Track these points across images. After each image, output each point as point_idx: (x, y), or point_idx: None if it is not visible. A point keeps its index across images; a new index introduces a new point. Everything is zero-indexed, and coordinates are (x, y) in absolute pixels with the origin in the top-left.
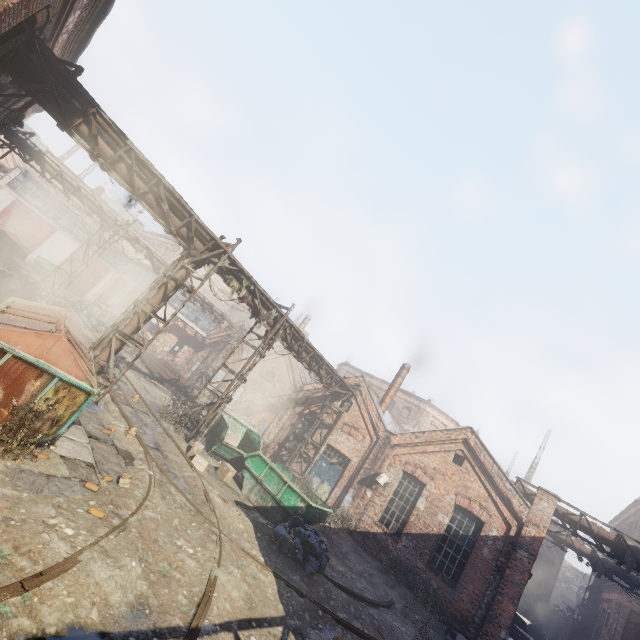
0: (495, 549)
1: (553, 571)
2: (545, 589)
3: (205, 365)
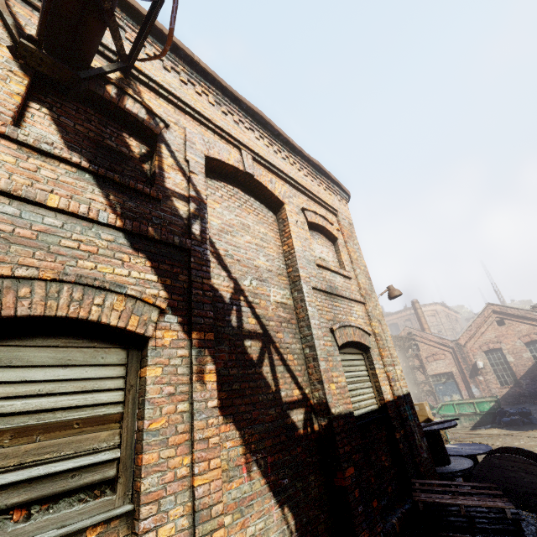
0: None
1: None
2: None
3: None
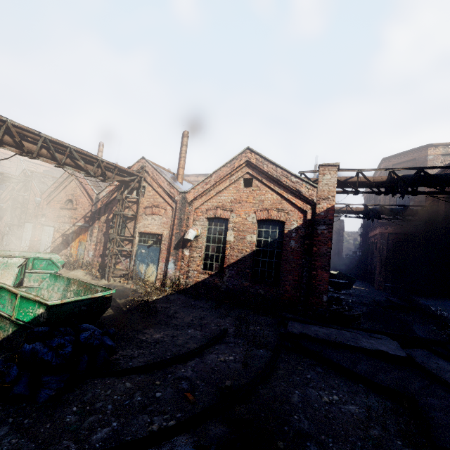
0: (299, 237)
1: (340, 238)
2: (339, 250)
3: (5, 226)
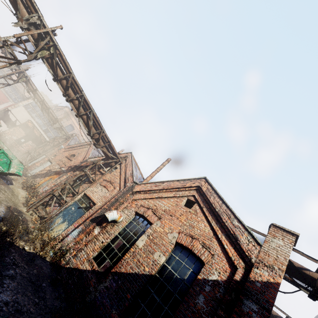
0: (213, 298)
1: None
2: None
3: (33, 149)
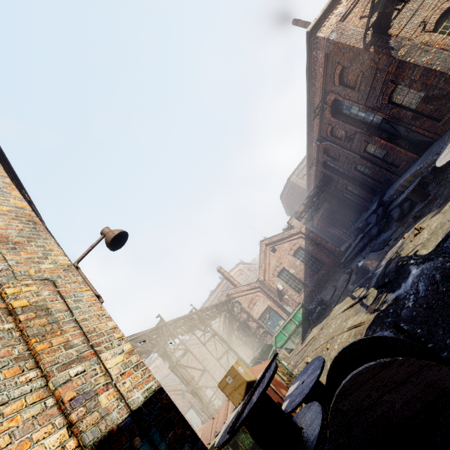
0: (309, 244)
1: None
2: None
3: None
